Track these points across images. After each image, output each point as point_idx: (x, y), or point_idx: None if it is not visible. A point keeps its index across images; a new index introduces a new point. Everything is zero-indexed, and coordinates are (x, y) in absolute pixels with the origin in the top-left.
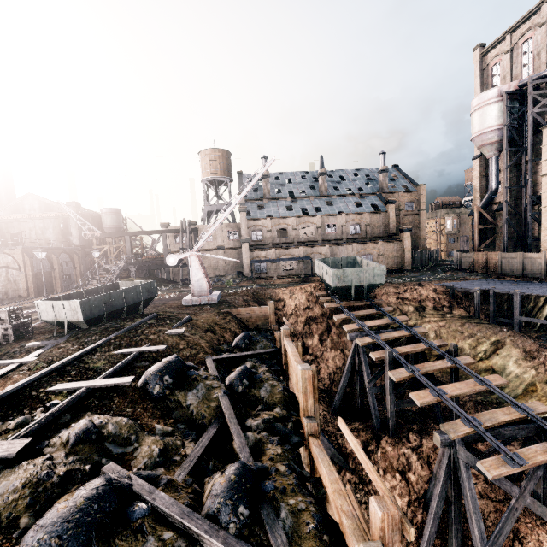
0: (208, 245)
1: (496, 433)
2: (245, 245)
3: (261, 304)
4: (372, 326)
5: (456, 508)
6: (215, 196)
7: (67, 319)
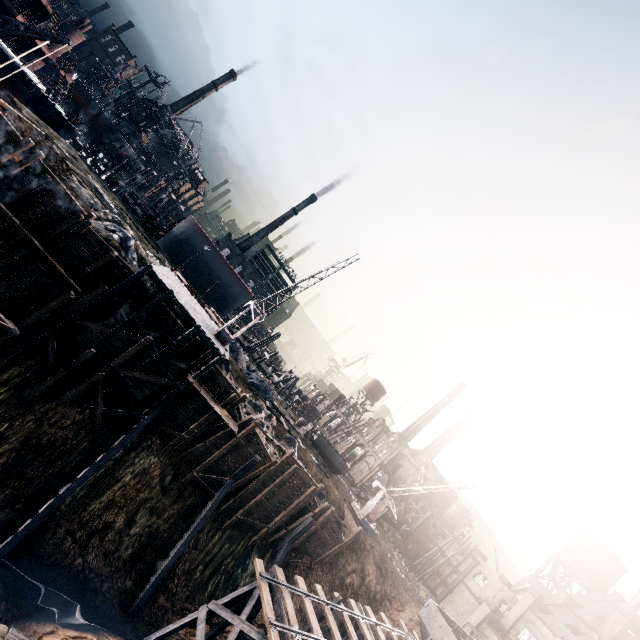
0: (474, 586)
1: (278, 602)
2: (485, 607)
3: (384, 576)
4: (377, 633)
5: (234, 610)
6: (551, 577)
7: (314, 438)
